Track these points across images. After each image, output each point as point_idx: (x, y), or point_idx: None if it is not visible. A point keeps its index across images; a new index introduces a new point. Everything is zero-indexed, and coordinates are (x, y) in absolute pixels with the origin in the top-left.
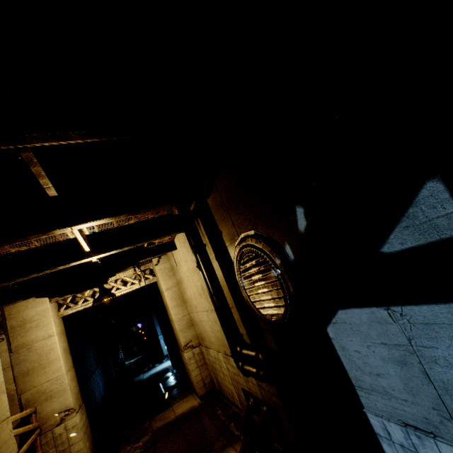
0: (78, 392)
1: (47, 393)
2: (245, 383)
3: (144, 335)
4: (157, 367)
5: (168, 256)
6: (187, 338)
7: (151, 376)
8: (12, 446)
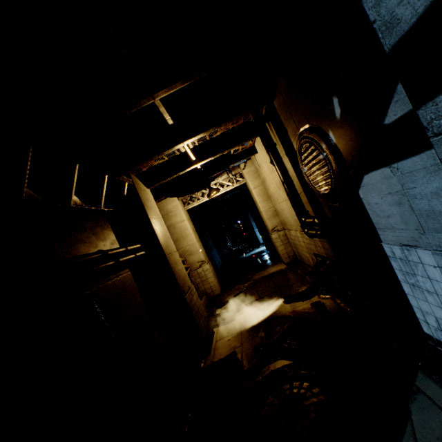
0: (205, 254)
1: (189, 251)
2: (315, 249)
3: (243, 230)
4: (255, 250)
5: (252, 161)
6: (273, 224)
7: (251, 255)
8: (181, 263)
